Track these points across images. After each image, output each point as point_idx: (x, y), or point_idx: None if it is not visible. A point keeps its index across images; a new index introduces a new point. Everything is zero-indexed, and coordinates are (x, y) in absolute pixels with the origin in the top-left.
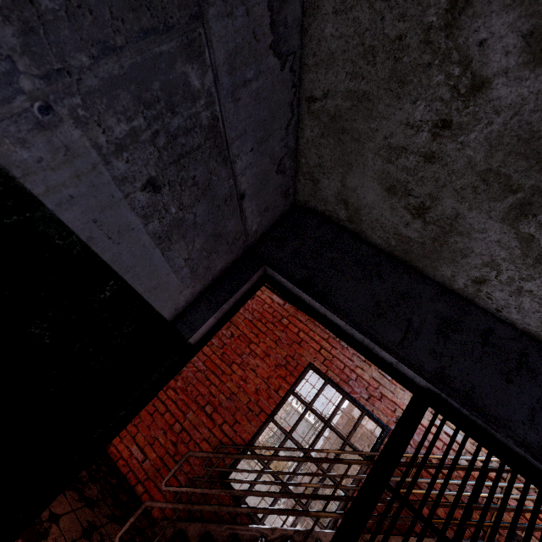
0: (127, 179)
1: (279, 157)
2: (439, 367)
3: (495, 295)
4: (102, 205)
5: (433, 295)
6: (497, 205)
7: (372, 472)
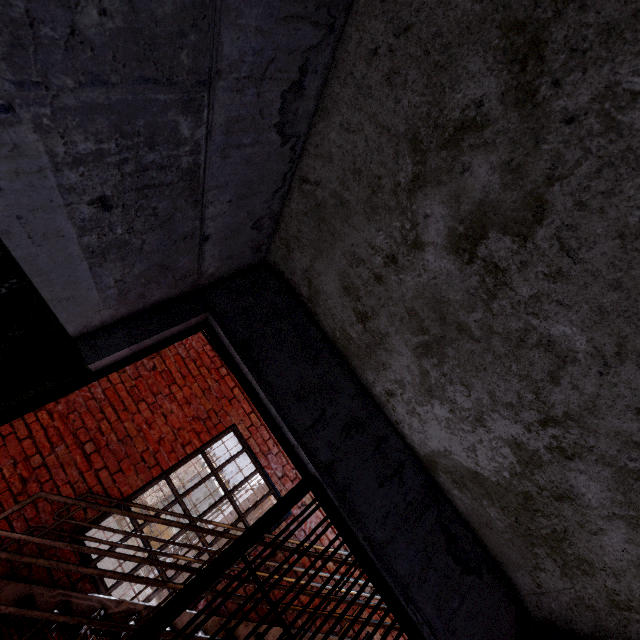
0: (75, 190)
1: (258, 215)
2: (331, 459)
3: (398, 410)
4: (35, 205)
5: (354, 393)
6: (413, 338)
7: (235, 542)
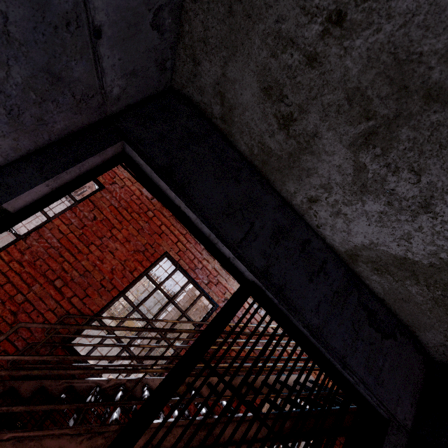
0: None
1: (156, 2)
2: (266, 265)
3: (320, 214)
4: None
5: (276, 206)
6: (350, 130)
7: (191, 347)
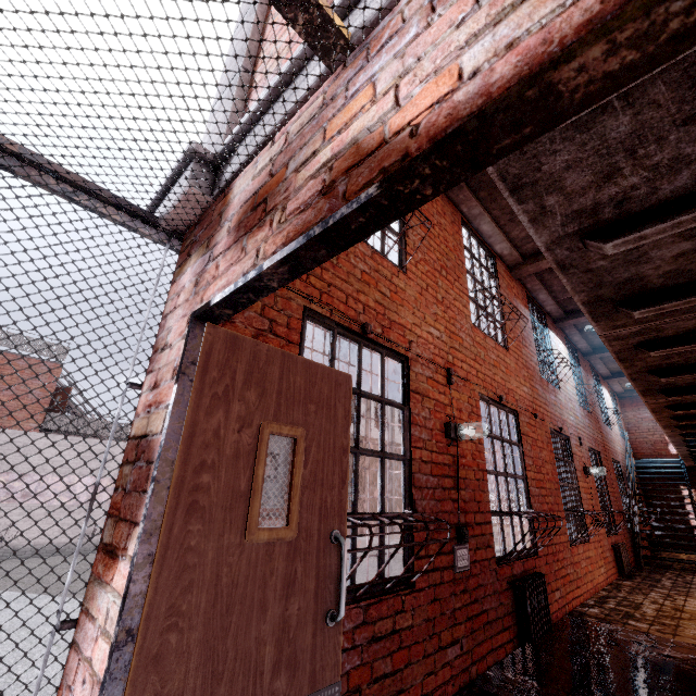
0: None
1: None
2: None
3: None
4: None
5: None
6: None
7: None
